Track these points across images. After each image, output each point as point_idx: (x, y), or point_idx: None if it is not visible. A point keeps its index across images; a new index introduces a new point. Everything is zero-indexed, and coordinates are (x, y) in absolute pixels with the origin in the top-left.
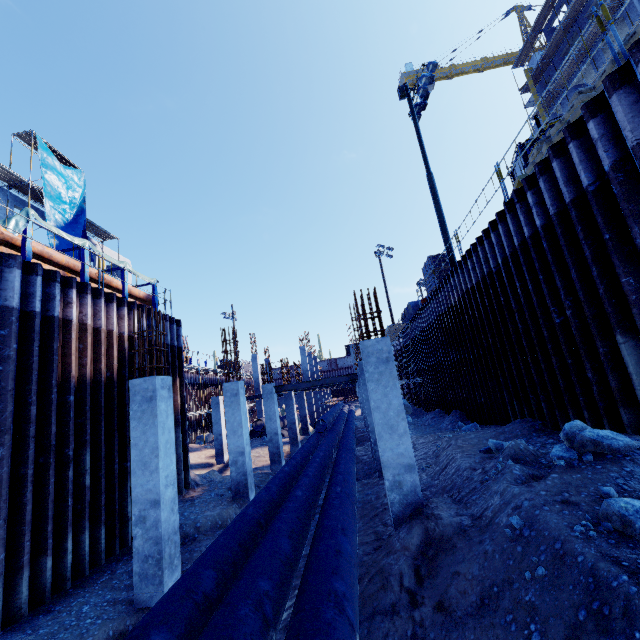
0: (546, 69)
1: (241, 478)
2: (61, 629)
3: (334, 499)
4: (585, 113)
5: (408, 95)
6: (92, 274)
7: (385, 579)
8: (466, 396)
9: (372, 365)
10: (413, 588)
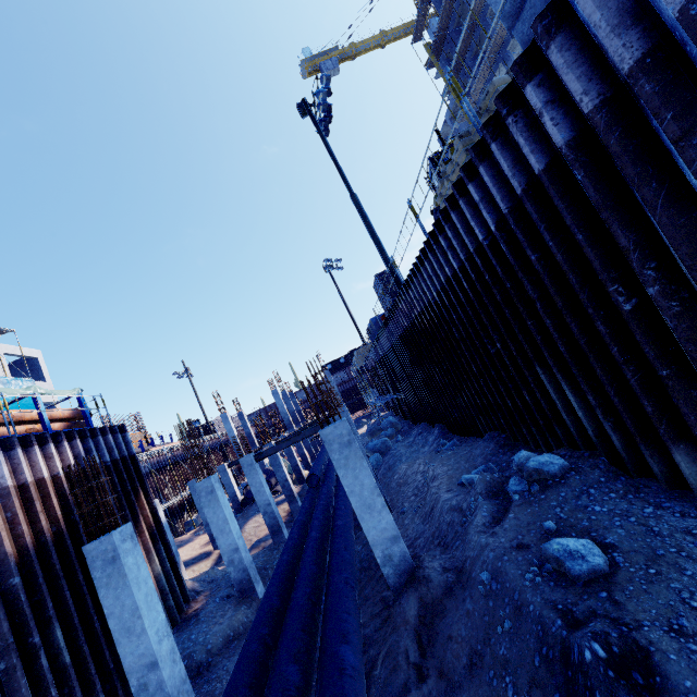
0: (444, 41)
1: (242, 575)
2: None
3: (333, 595)
4: (464, 176)
5: (309, 112)
6: None
7: (394, 660)
8: (442, 411)
9: (336, 452)
10: (418, 661)
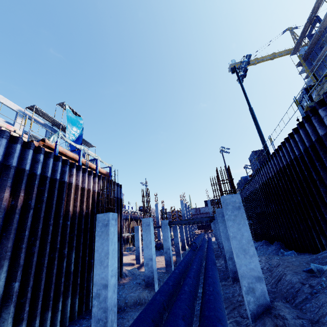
0: (310, 54)
1: (150, 274)
2: None
3: (210, 295)
4: None
5: (236, 71)
6: (83, 161)
7: None
8: (284, 233)
9: (229, 210)
10: None
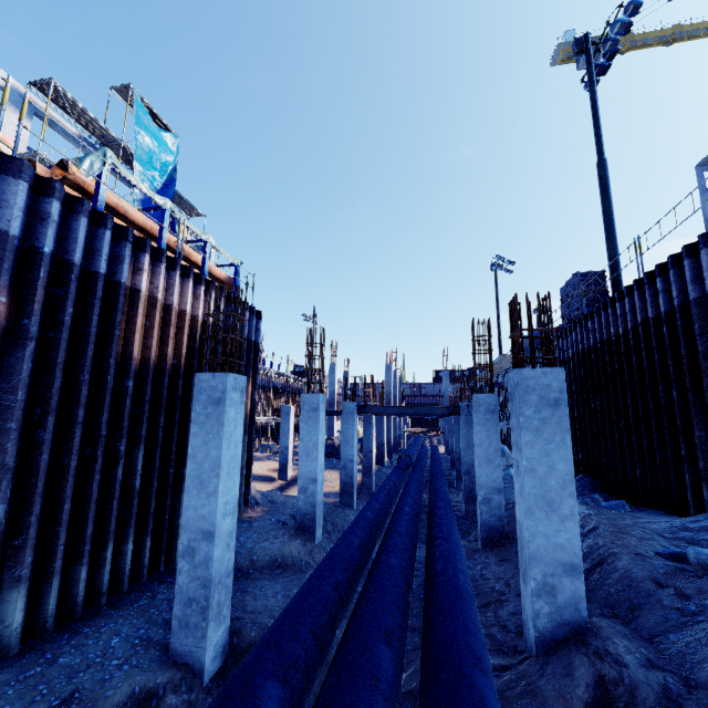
0: None
1: (309, 509)
2: (83, 664)
3: (449, 589)
4: None
5: (588, 50)
6: (170, 242)
7: None
8: (606, 461)
9: (531, 406)
10: None
